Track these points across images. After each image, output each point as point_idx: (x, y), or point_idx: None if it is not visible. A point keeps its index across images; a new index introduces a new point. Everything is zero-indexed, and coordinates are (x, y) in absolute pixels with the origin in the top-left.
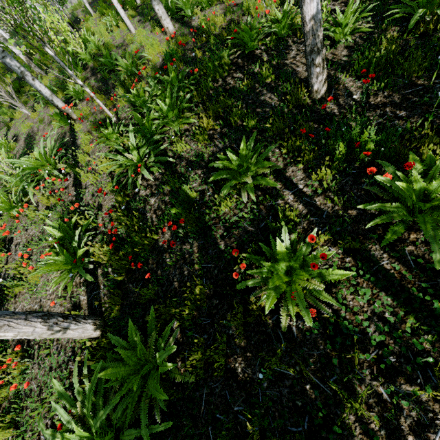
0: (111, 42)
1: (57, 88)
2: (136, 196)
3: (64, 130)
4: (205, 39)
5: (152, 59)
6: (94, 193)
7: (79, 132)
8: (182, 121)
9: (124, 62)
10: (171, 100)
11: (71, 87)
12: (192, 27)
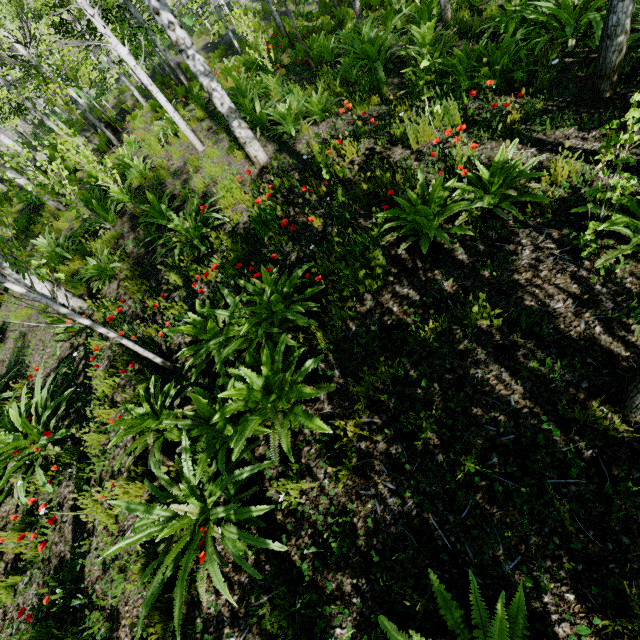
0: (165, 165)
1: (72, 254)
2: (195, 611)
3: (75, 340)
4: (326, 189)
5: (231, 217)
6: (107, 561)
7: (94, 371)
8: (297, 414)
9: (181, 221)
10: (270, 347)
11: (92, 261)
12: (297, 154)
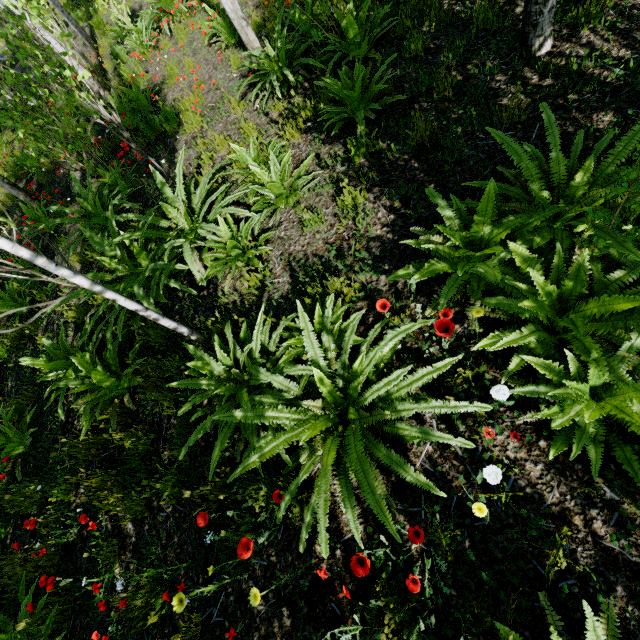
0: None
1: None
2: None
3: None
4: None
5: None
6: None
7: None
8: None
9: None
10: None
11: None
12: None
